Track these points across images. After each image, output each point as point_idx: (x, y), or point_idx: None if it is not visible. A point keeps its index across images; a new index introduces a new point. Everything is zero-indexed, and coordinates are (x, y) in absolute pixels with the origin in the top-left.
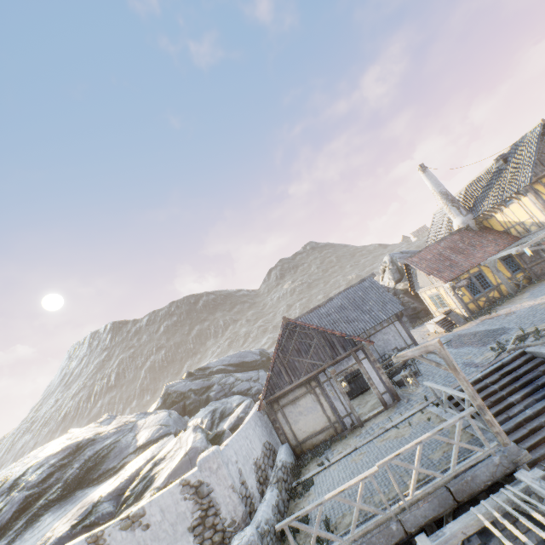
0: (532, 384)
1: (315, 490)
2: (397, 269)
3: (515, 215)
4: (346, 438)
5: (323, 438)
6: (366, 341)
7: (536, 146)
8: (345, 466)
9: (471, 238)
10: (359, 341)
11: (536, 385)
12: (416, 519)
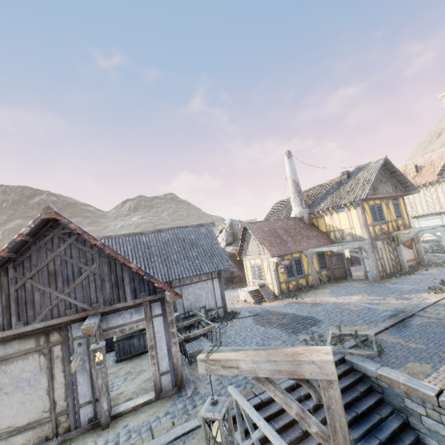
0: (351, 410)
1: None
2: (232, 233)
3: (340, 222)
4: None
5: (22, 442)
6: (171, 292)
7: (378, 172)
8: None
9: (301, 228)
10: (163, 289)
11: (356, 414)
12: None
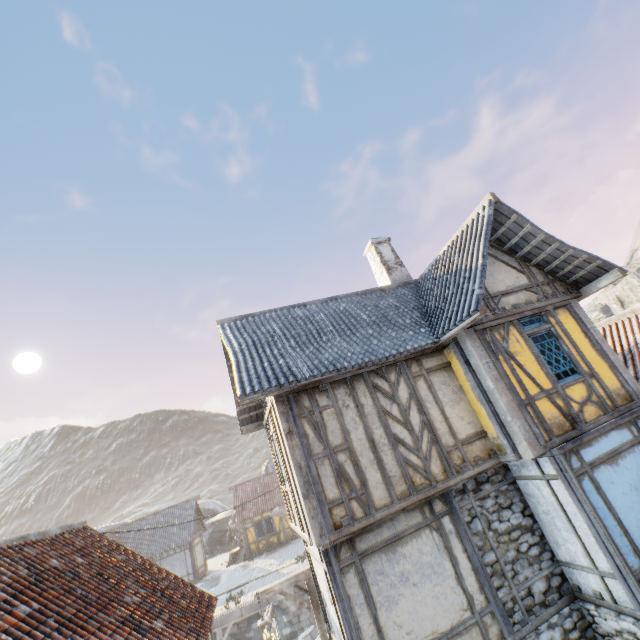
0: None
1: None
2: None
3: None
4: None
5: None
6: None
7: None
8: None
9: None
10: None
11: None
12: None
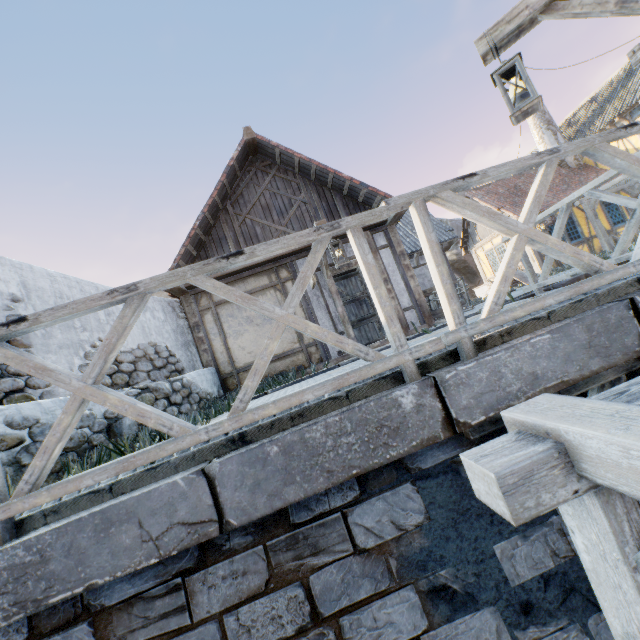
0: None
1: (225, 415)
2: None
3: None
4: (324, 367)
5: (283, 368)
6: None
7: None
8: (305, 382)
9: (564, 176)
10: None
11: None
12: (499, 385)
